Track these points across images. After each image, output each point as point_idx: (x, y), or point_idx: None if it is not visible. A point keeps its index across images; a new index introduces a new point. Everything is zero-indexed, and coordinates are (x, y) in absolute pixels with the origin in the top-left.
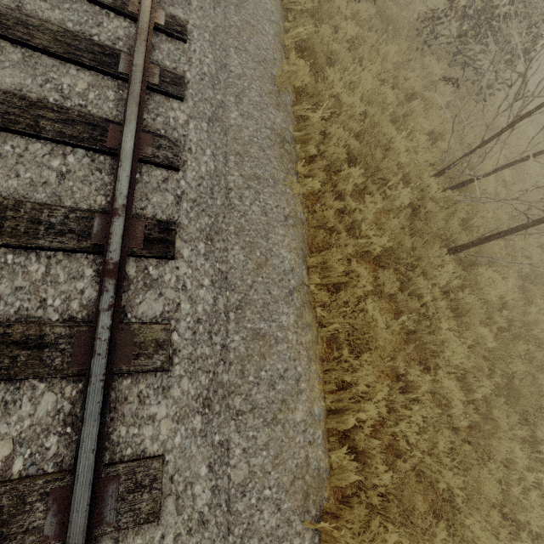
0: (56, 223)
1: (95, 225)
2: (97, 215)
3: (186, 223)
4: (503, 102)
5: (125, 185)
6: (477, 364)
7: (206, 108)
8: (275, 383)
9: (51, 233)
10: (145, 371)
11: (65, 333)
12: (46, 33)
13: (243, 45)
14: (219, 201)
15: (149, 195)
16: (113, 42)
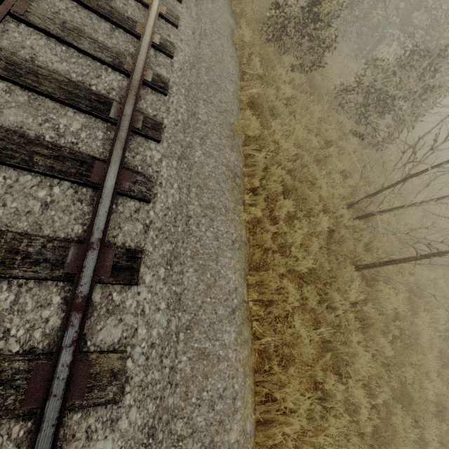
0: (33, 253)
1: (69, 254)
2: (72, 244)
3: (151, 250)
4: (398, 162)
5: (103, 220)
6: (379, 372)
7: (177, 148)
8: (215, 404)
9: (26, 262)
10: (97, 405)
11: (23, 368)
12: (52, 82)
13: (210, 98)
14: (180, 228)
15: (121, 224)
16: (108, 91)
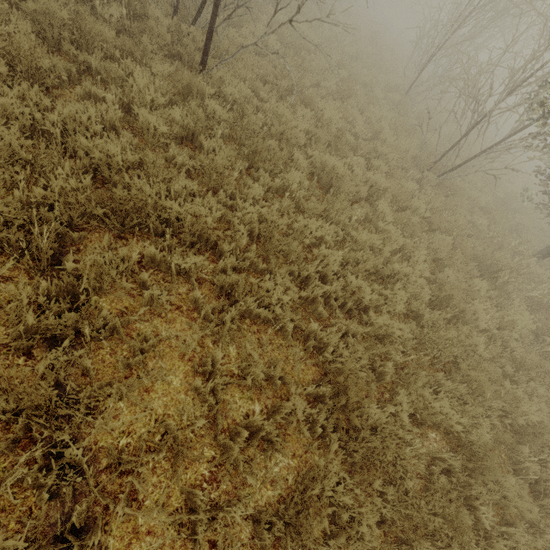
0: None
1: None
2: None
3: None
4: None
5: None
6: (200, 121)
7: None
8: None
9: None
10: None
11: None
12: None
13: None
14: None
15: None
16: None
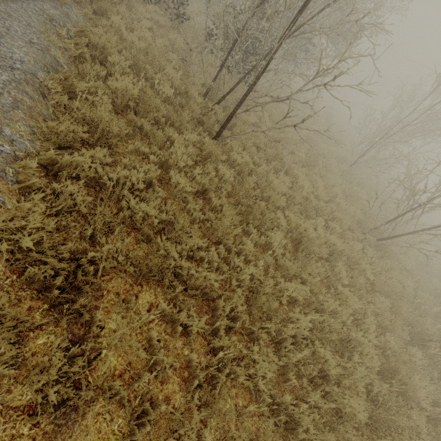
0: None
1: None
2: None
3: None
4: (225, 44)
5: None
6: (213, 182)
7: None
8: None
9: None
10: None
11: None
12: None
13: None
14: None
15: None
16: None
